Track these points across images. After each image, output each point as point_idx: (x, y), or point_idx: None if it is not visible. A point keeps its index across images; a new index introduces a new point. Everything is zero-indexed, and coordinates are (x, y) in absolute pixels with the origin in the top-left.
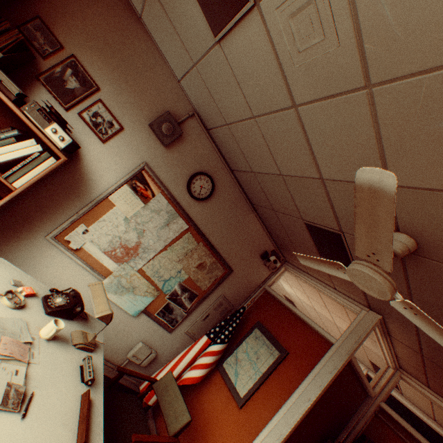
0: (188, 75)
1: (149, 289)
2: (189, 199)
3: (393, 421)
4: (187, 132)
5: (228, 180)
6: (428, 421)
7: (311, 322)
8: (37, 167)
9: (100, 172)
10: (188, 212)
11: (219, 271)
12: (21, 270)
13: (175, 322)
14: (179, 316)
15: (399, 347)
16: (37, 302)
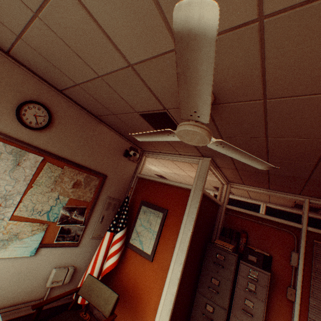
0: None
1: (34, 227)
2: (29, 132)
3: (234, 211)
4: None
5: (62, 102)
6: (248, 201)
7: (174, 183)
8: None
9: None
10: (36, 145)
11: (95, 181)
12: None
13: (77, 237)
14: (79, 231)
15: (225, 171)
16: None
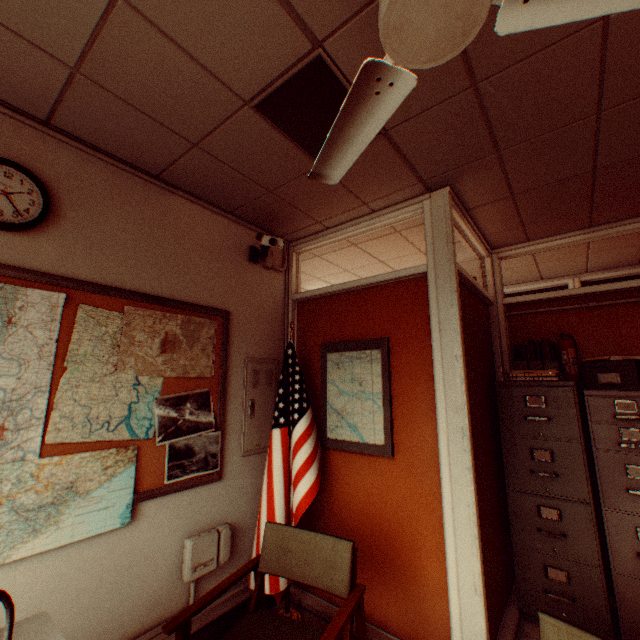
0: None
1: (107, 461)
2: (6, 240)
3: (526, 305)
4: None
5: (60, 152)
6: (538, 286)
7: (381, 277)
8: None
9: None
10: (36, 268)
11: (208, 330)
12: None
13: (213, 459)
14: (211, 446)
15: (483, 217)
16: None
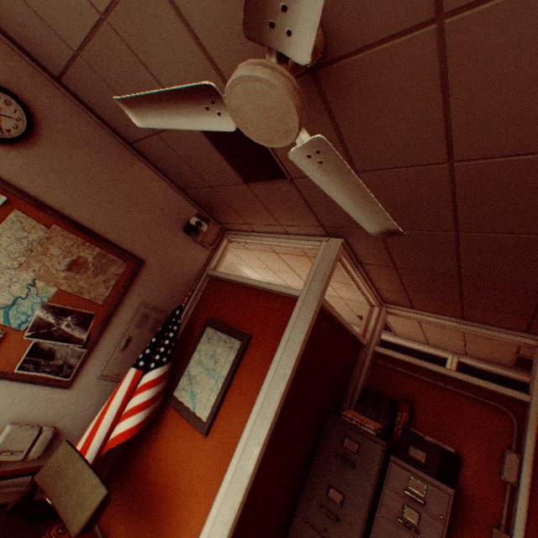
0: None
1: None
2: None
3: (391, 360)
4: None
5: (60, 101)
6: (423, 349)
7: (269, 286)
8: None
9: None
10: None
11: (118, 268)
12: None
13: (68, 369)
14: (73, 358)
15: (374, 274)
16: None
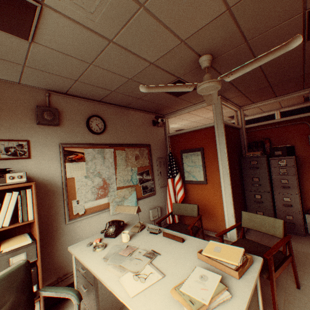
0: (24, 74)
1: (129, 190)
2: (99, 137)
3: (253, 128)
4: (58, 106)
5: (103, 108)
6: (262, 115)
7: (199, 127)
8: (27, 202)
9: (47, 172)
10: (105, 143)
11: (145, 151)
12: (82, 241)
13: (152, 189)
14: (151, 185)
15: (234, 100)
16: (106, 240)
